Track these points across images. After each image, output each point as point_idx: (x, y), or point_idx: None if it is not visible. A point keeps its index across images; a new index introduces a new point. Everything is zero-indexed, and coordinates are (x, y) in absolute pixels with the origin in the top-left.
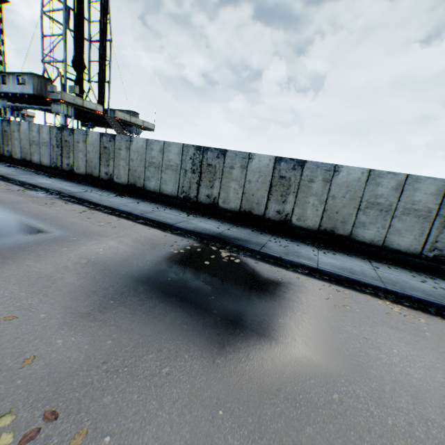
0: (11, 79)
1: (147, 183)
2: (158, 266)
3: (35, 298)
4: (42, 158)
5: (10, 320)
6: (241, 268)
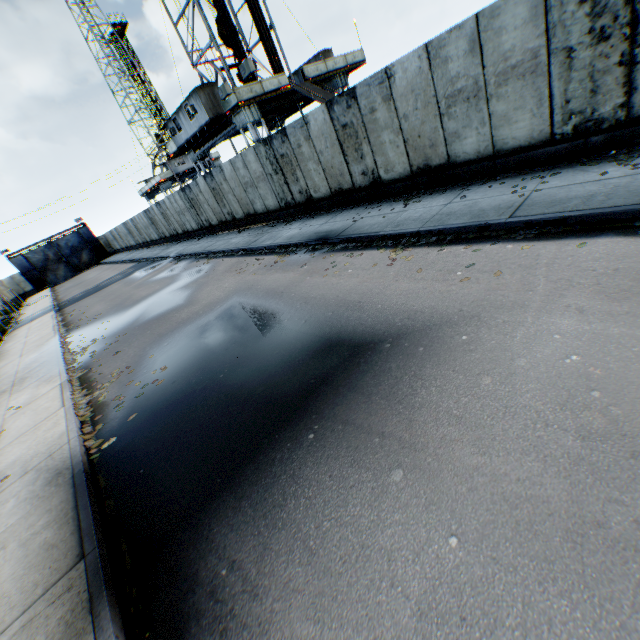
0: (181, 119)
1: (454, 148)
2: None
3: None
4: (265, 202)
5: None
6: None
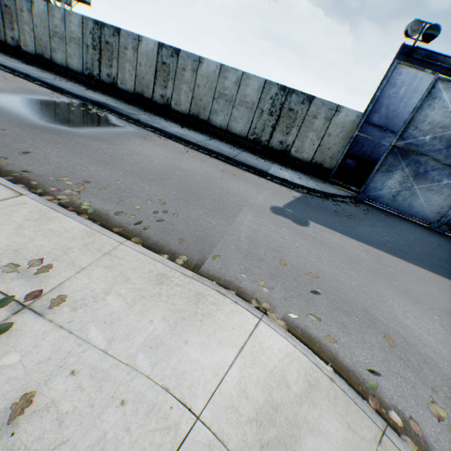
0: None
1: (54, 55)
2: (30, 100)
3: None
4: None
5: None
6: (99, 117)
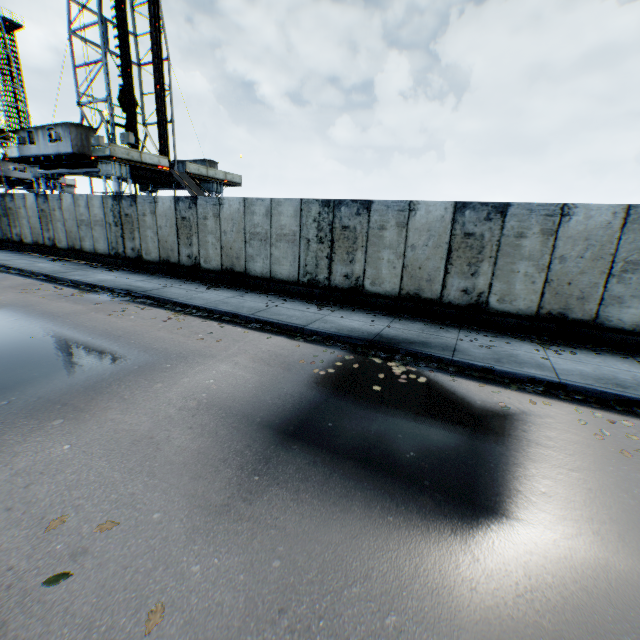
0: (40, 136)
1: (250, 265)
2: (306, 402)
3: (137, 482)
4: (97, 244)
5: (108, 529)
6: (434, 393)
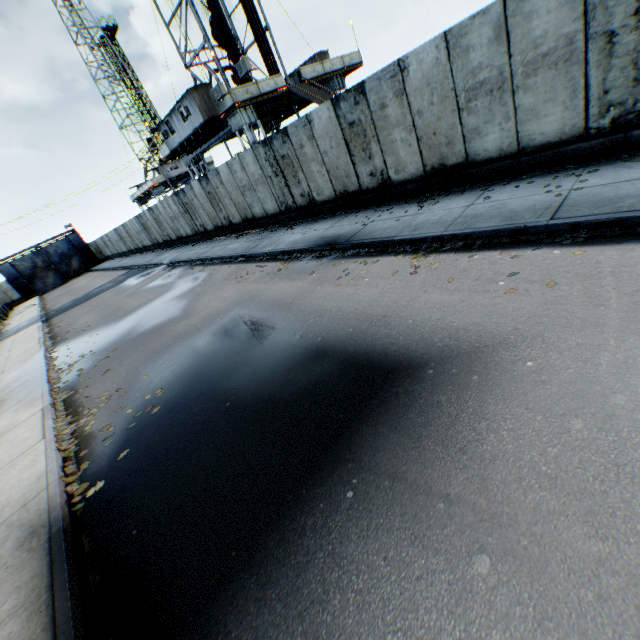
0: (174, 121)
1: (473, 145)
2: None
3: None
4: (264, 206)
5: None
6: None
